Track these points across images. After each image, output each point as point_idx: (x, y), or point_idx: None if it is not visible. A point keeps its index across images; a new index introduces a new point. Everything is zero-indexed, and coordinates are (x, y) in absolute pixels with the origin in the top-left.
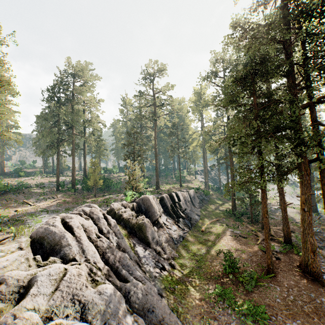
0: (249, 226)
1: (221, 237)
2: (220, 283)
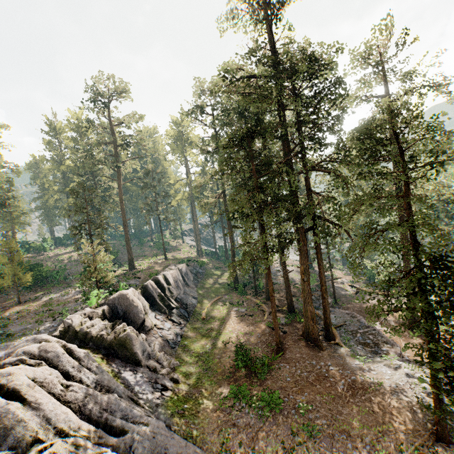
0: (253, 300)
1: (226, 322)
2: (233, 381)
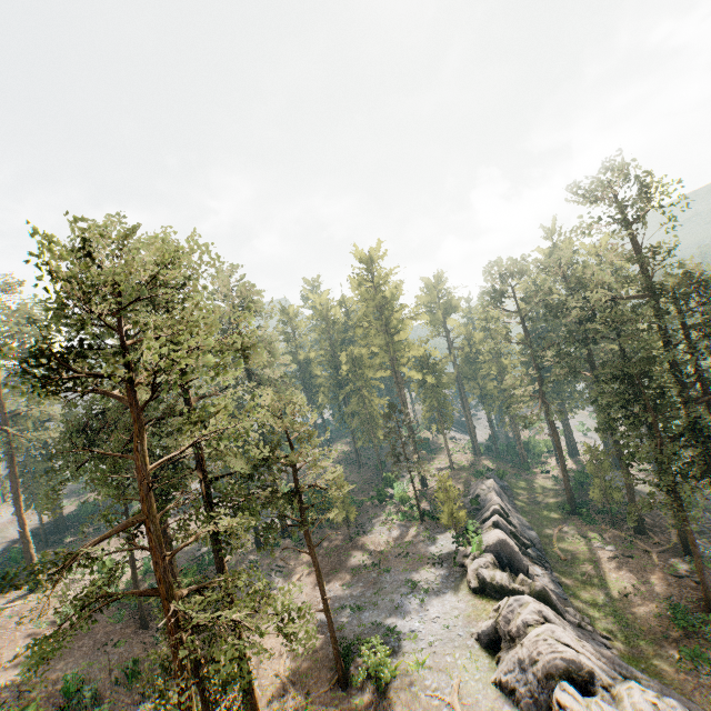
0: (614, 532)
1: (600, 565)
2: (673, 642)
